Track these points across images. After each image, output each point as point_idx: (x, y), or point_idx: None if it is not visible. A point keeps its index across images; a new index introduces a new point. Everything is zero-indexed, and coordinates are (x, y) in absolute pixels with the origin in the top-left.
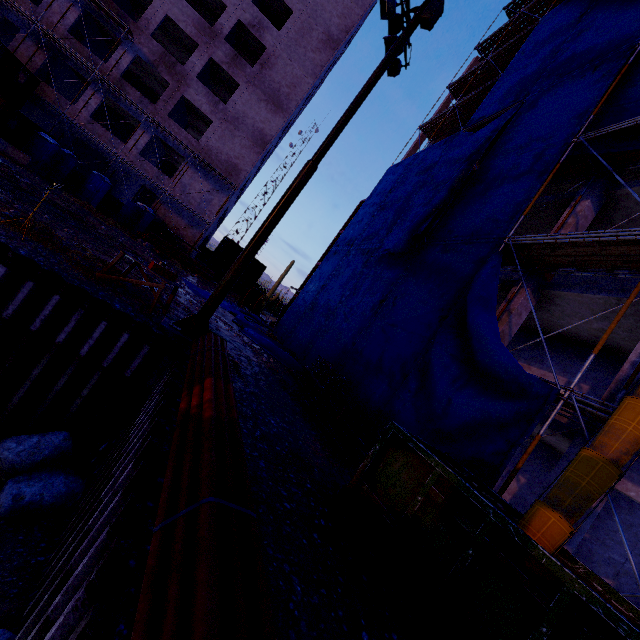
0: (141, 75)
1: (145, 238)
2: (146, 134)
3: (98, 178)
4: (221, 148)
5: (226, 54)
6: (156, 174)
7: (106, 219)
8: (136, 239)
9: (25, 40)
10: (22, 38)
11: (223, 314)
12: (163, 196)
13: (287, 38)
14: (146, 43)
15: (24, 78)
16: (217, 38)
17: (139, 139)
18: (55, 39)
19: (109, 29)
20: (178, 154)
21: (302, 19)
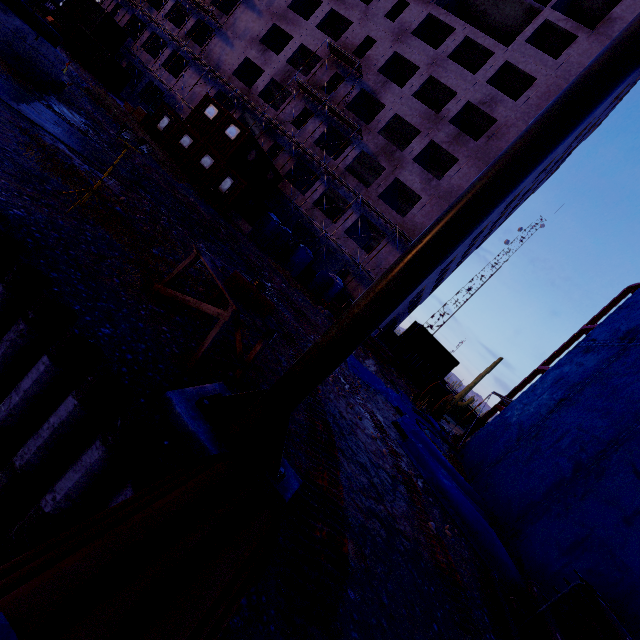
0: (364, 172)
1: (326, 306)
2: (354, 214)
3: (303, 250)
4: (426, 223)
5: (448, 134)
6: (355, 250)
7: (293, 282)
8: (318, 306)
9: (284, 154)
10: (282, 153)
11: (382, 407)
12: (357, 270)
13: (525, 106)
14: (372, 139)
15: (272, 175)
16: (441, 122)
17: (347, 219)
18: (302, 147)
19: (345, 135)
20: (381, 234)
21: (548, 83)
